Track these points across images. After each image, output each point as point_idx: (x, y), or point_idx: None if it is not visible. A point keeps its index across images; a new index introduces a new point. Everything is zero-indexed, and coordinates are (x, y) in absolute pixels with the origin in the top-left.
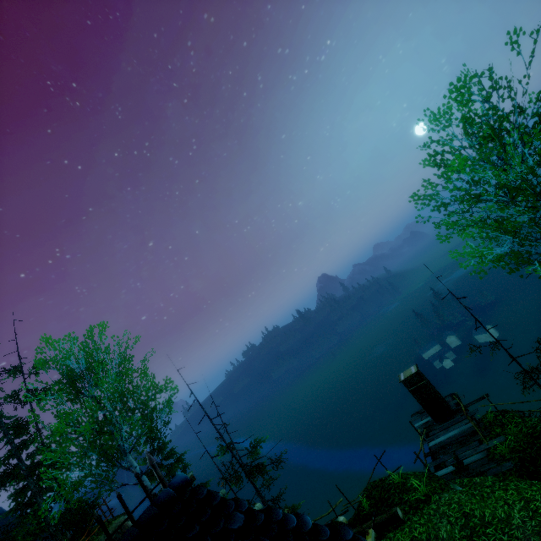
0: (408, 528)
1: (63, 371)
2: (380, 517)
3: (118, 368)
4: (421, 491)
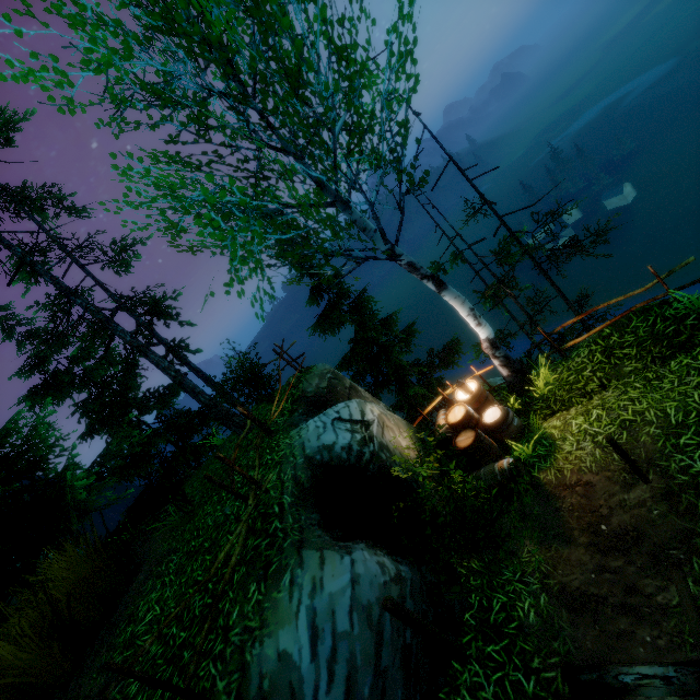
0: None
1: None
2: None
3: None
4: None
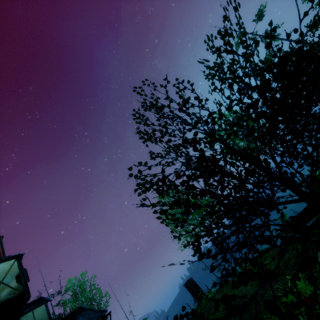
0: None
1: (73, 291)
2: None
3: (91, 288)
4: None
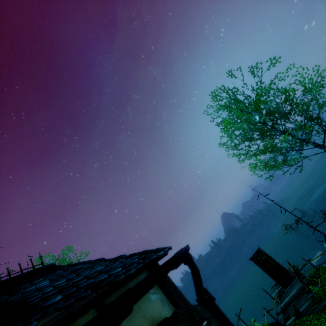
0: None
1: None
2: None
3: None
4: None
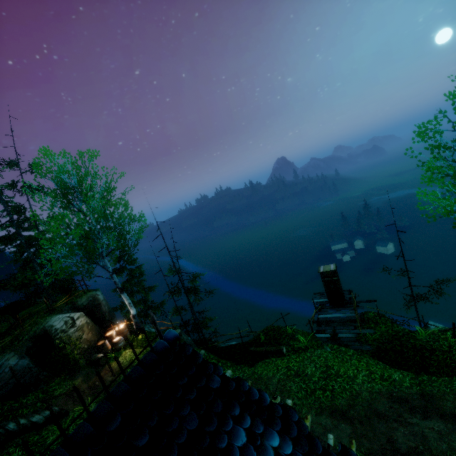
0: (287, 360)
1: (57, 182)
2: (271, 348)
3: (103, 192)
4: (304, 344)
